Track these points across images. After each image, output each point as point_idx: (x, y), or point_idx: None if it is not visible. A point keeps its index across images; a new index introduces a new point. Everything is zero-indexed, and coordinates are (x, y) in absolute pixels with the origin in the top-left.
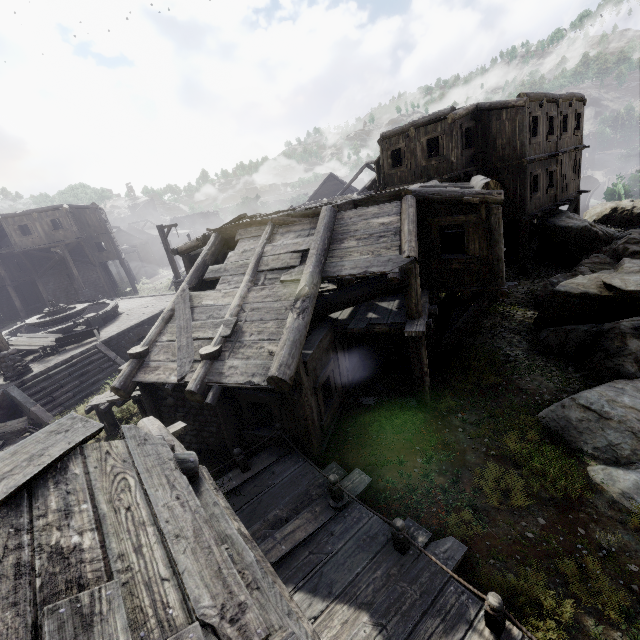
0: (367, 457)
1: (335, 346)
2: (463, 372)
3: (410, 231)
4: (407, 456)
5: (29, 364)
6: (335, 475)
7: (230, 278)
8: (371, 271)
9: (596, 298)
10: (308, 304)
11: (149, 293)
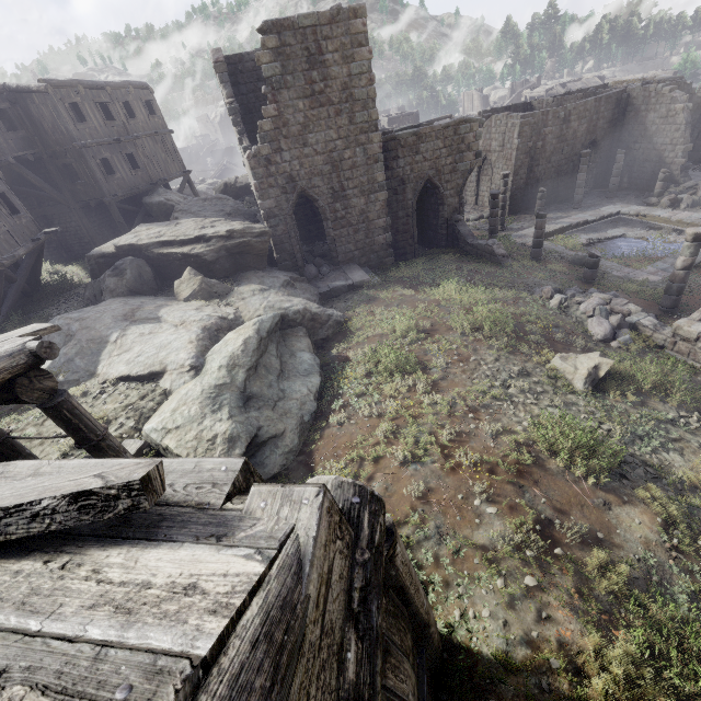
0: None
1: None
2: None
3: None
4: None
5: None
6: None
7: None
8: None
9: (111, 256)
10: None
11: None
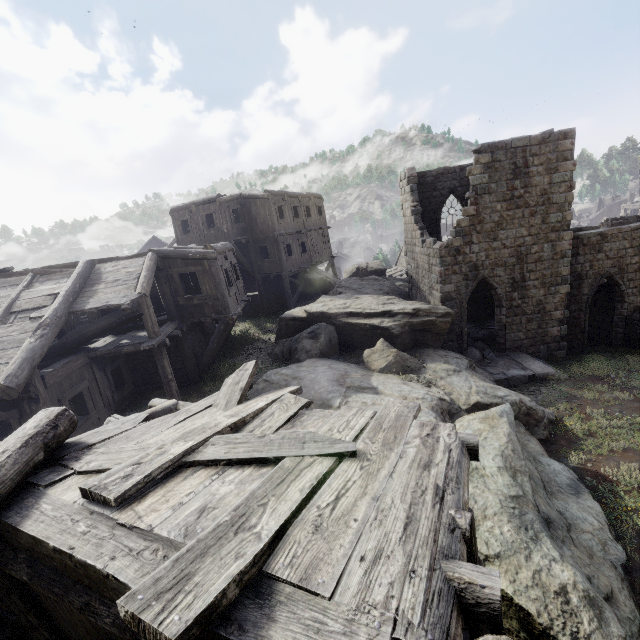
0: None
1: (93, 370)
2: (216, 380)
3: (145, 276)
4: None
5: None
6: None
7: None
8: (109, 304)
9: (300, 319)
10: (48, 331)
11: None
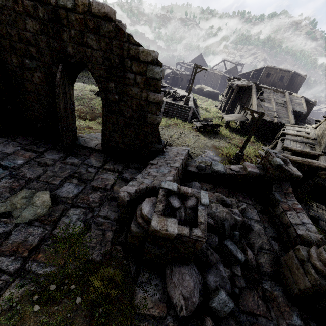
0: None
1: None
2: None
3: (305, 106)
4: None
5: (178, 101)
6: None
7: (268, 101)
8: (300, 111)
9: None
10: (293, 113)
11: None
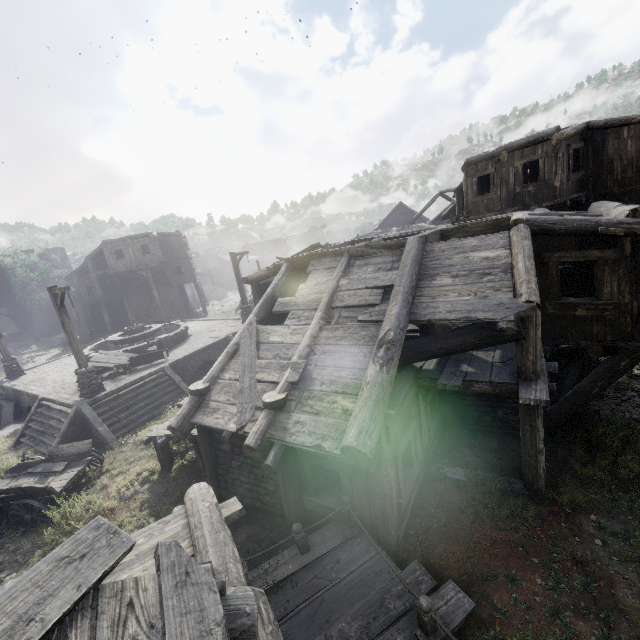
0: (461, 560)
1: (417, 401)
2: (586, 450)
3: (527, 269)
4: (520, 571)
5: (104, 381)
6: (428, 598)
7: (300, 313)
8: (475, 317)
9: None
10: (393, 353)
11: (217, 315)
